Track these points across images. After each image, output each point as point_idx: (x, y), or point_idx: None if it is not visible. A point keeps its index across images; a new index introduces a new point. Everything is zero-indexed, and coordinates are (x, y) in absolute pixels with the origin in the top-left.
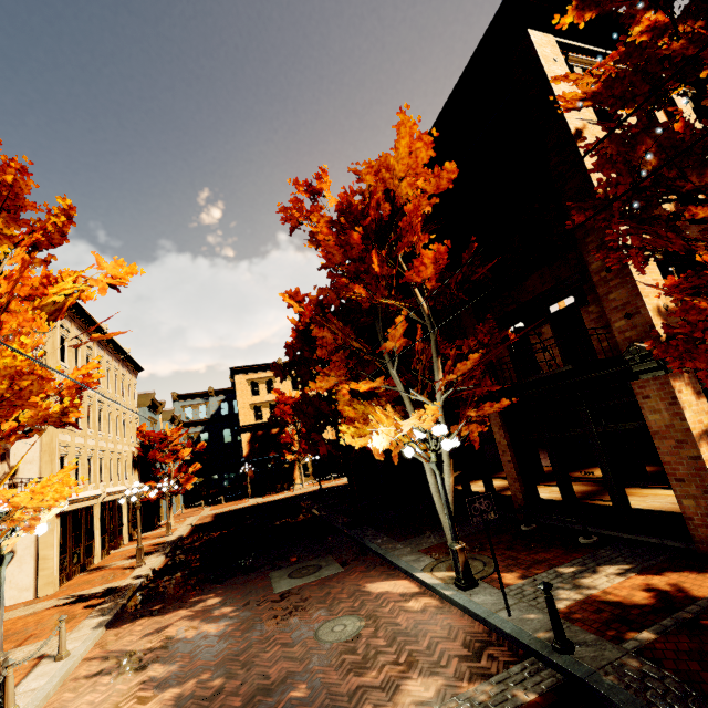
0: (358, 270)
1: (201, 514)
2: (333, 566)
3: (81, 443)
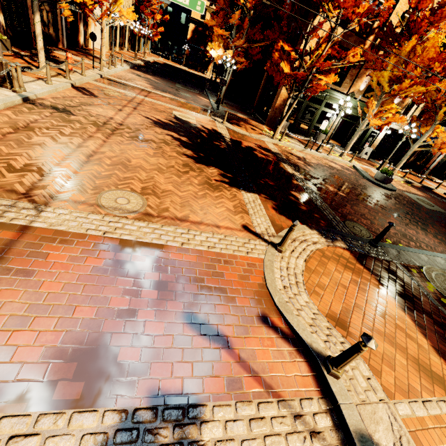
0: None
1: (158, 59)
2: (194, 91)
3: None
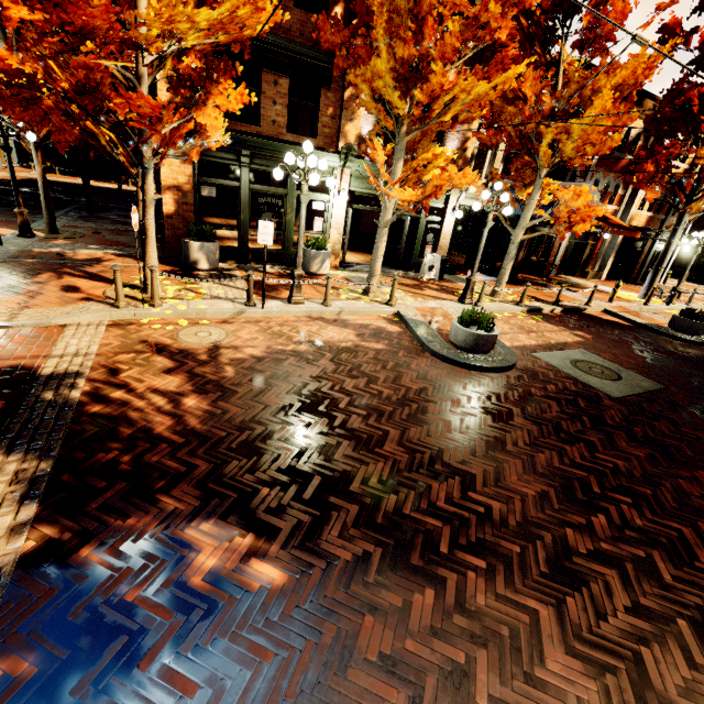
0: None
1: (18, 174)
2: (3, 218)
3: None
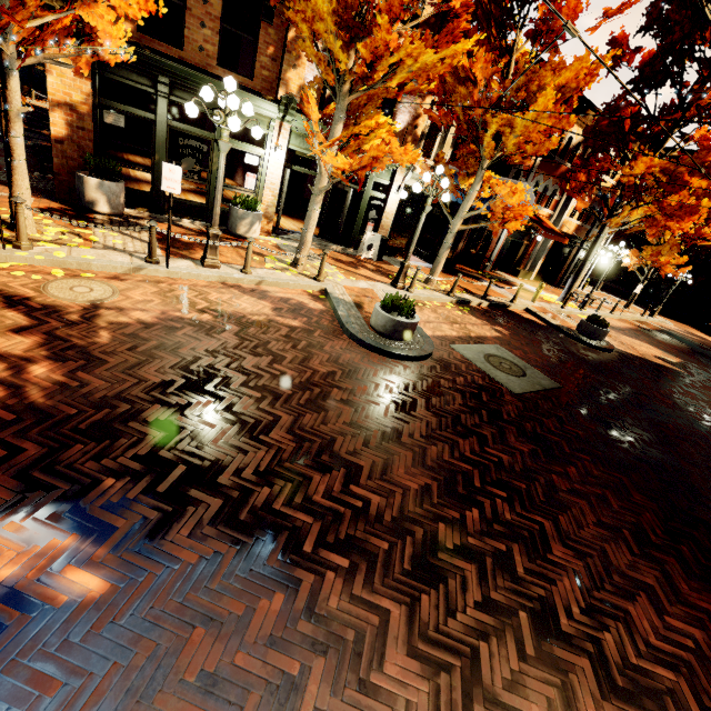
0: None
1: None
2: None
3: None
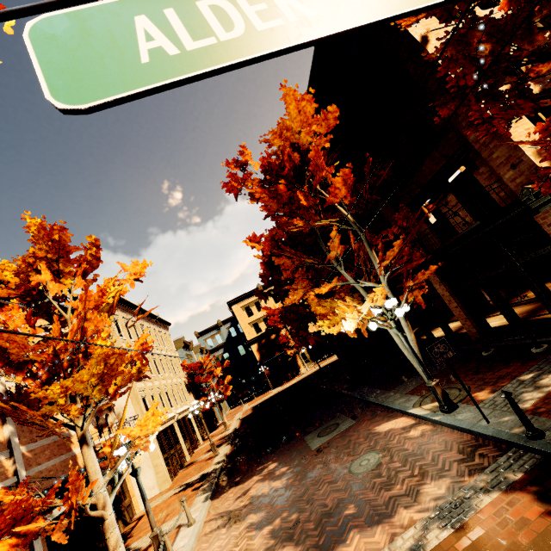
0: (292, 209)
1: (243, 410)
2: (347, 421)
3: (151, 385)
